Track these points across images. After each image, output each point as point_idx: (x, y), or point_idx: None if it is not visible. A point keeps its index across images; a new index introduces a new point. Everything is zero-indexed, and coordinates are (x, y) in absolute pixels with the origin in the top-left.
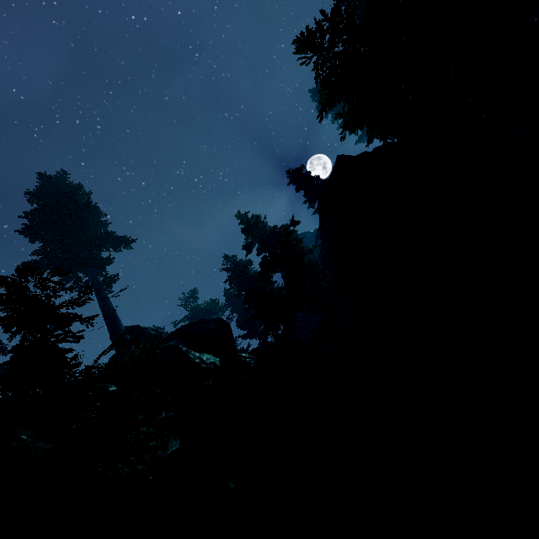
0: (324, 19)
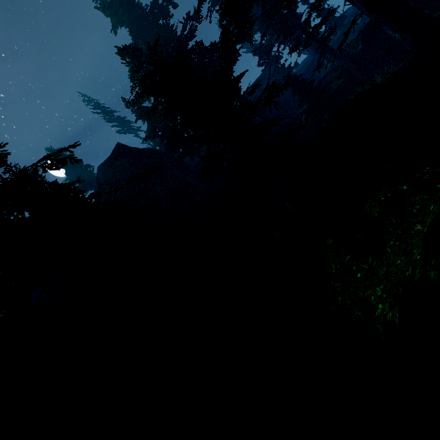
0: (148, 47)
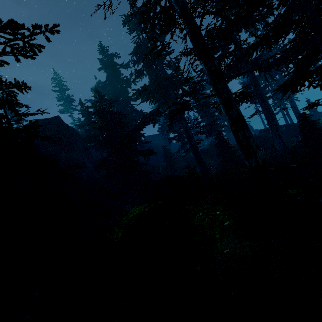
0: (110, 101)
